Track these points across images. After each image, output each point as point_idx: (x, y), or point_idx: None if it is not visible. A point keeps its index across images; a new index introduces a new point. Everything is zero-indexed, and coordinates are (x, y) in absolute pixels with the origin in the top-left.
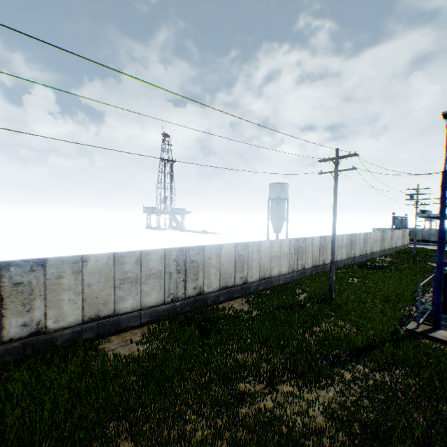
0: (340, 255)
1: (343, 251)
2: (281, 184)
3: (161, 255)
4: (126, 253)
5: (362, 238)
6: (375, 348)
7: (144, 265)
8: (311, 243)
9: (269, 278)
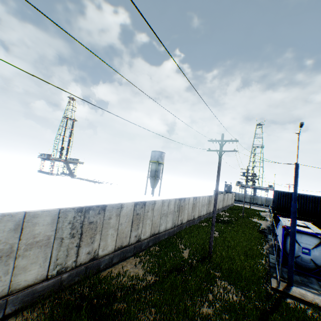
0: (203, 212)
1: (204, 208)
2: (160, 152)
3: (54, 217)
4: None
5: None
6: (267, 320)
7: (27, 231)
8: (188, 202)
9: (157, 234)
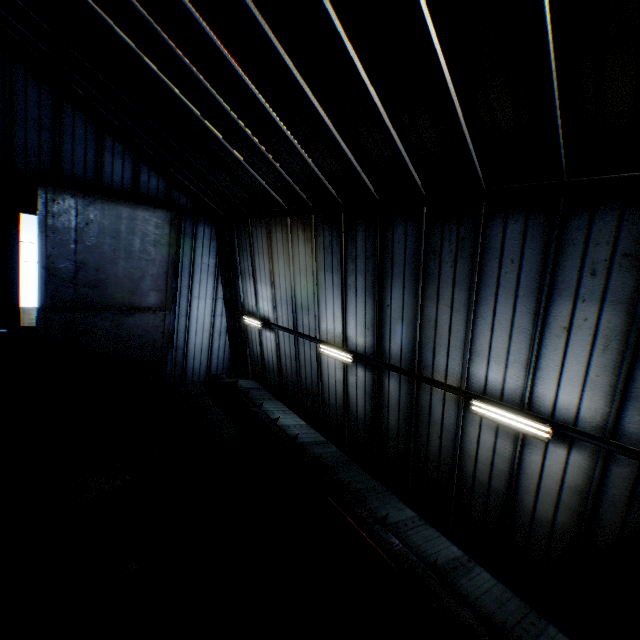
0: None
1: None
2: None
3: None
4: (33, 308)
5: None
6: None
7: None
8: None
9: None
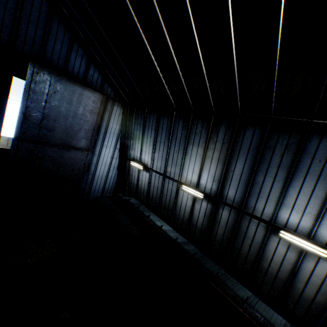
0: None
1: None
2: None
3: (7, 139)
4: None
5: None
6: None
7: None
8: None
9: None
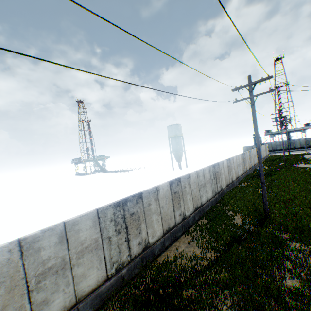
0: (239, 172)
1: (240, 168)
2: (176, 125)
3: (94, 219)
4: (40, 234)
5: (248, 155)
6: None
7: (73, 240)
8: (222, 166)
9: (200, 206)
